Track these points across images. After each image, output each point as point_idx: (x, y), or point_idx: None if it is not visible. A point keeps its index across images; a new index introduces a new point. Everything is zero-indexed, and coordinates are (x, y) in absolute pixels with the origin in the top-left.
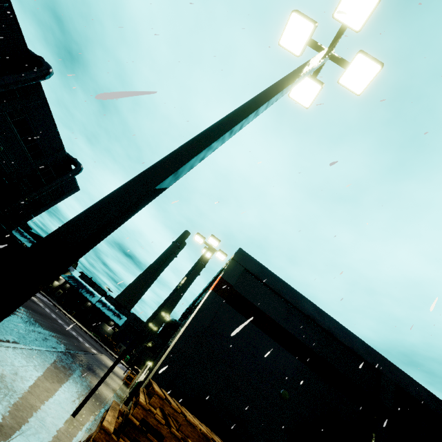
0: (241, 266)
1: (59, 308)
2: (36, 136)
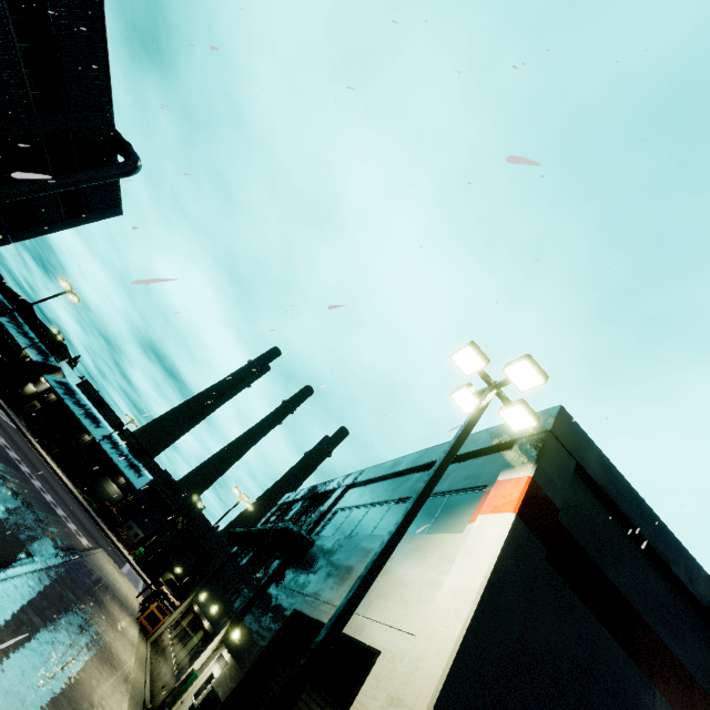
0: (569, 457)
1: (28, 436)
2: (55, 53)
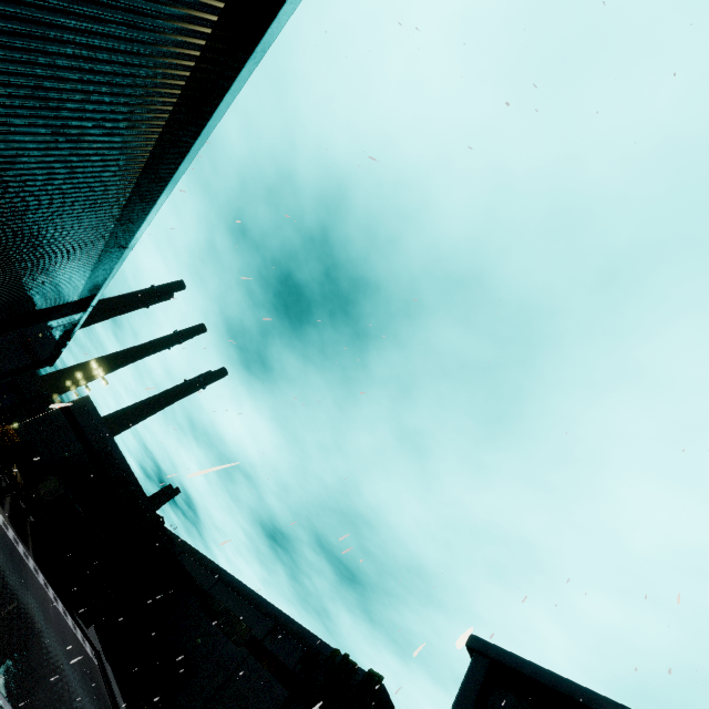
0: (83, 403)
1: None
2: None
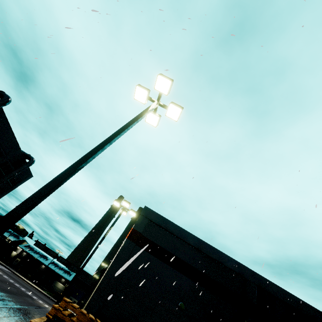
0: (146, 219)
1: (17, 274)
2: None
